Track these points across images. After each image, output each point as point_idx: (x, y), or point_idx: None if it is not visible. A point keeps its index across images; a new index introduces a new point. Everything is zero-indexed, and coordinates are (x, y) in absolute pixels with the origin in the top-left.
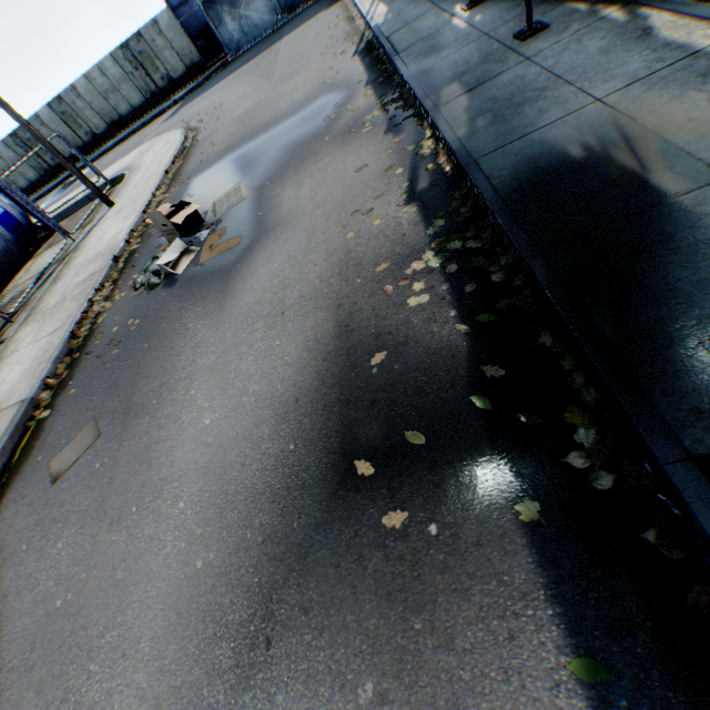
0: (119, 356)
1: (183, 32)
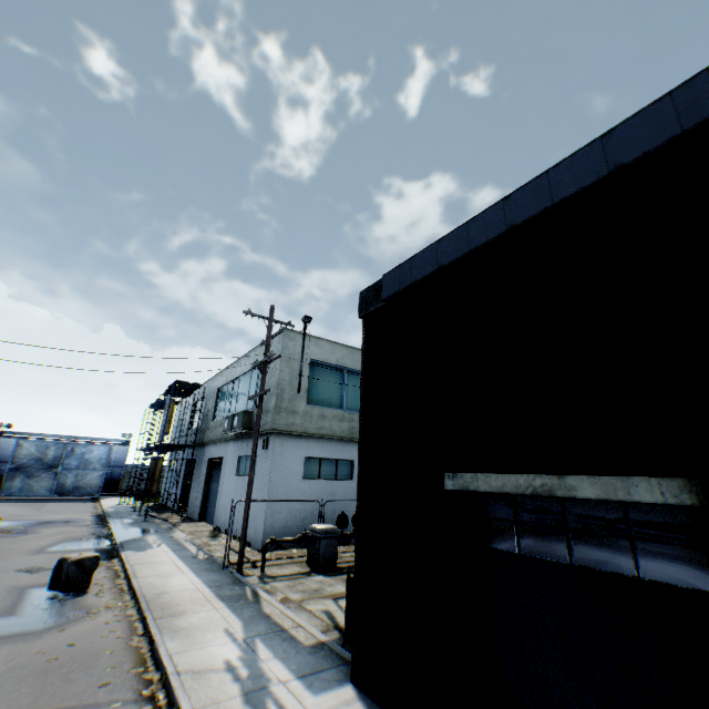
0: None
1: None
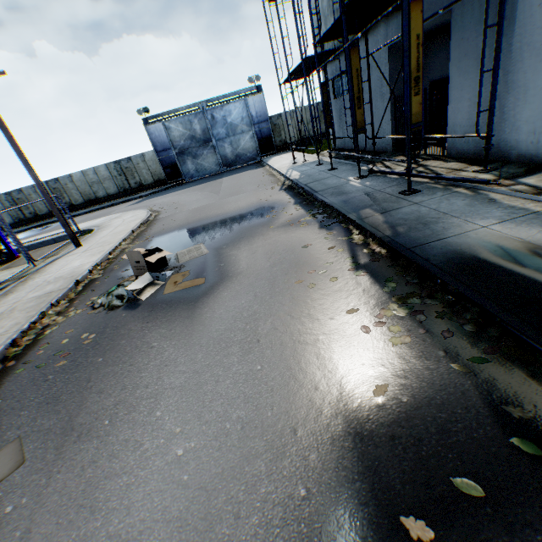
0: (65, 368)
1: (159, 163)
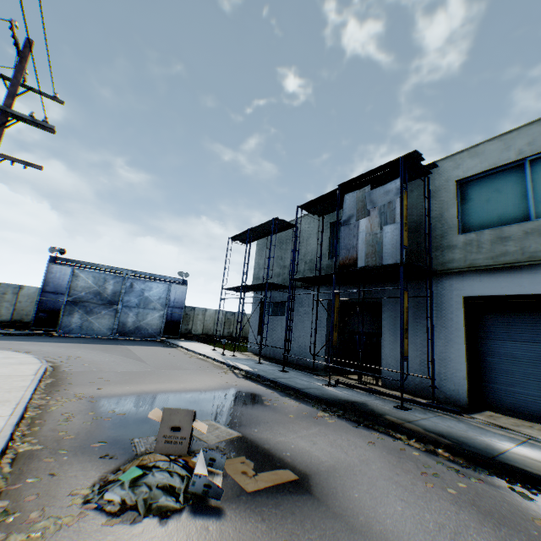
0: None
1: (37, 302)
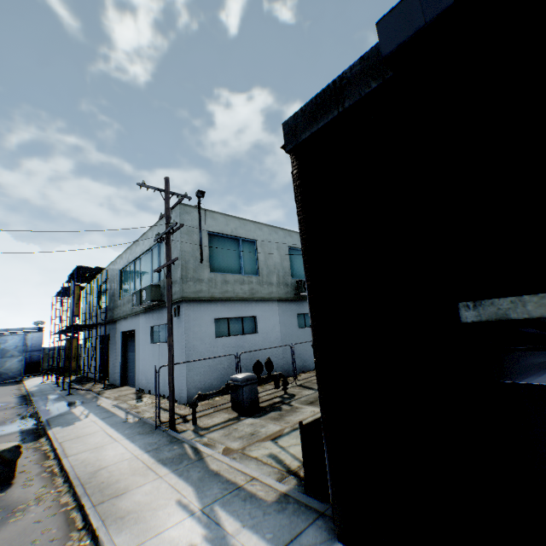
0: None
1: None
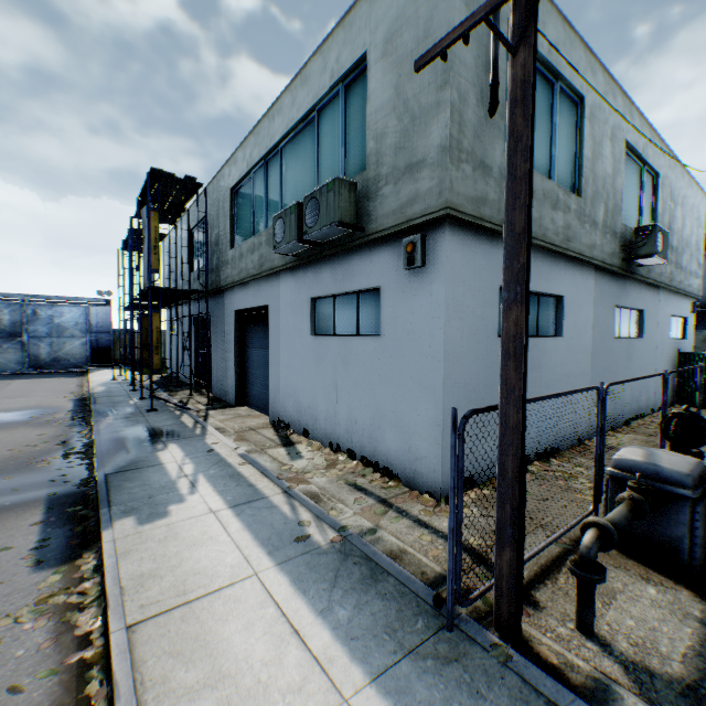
0: None
1: None
